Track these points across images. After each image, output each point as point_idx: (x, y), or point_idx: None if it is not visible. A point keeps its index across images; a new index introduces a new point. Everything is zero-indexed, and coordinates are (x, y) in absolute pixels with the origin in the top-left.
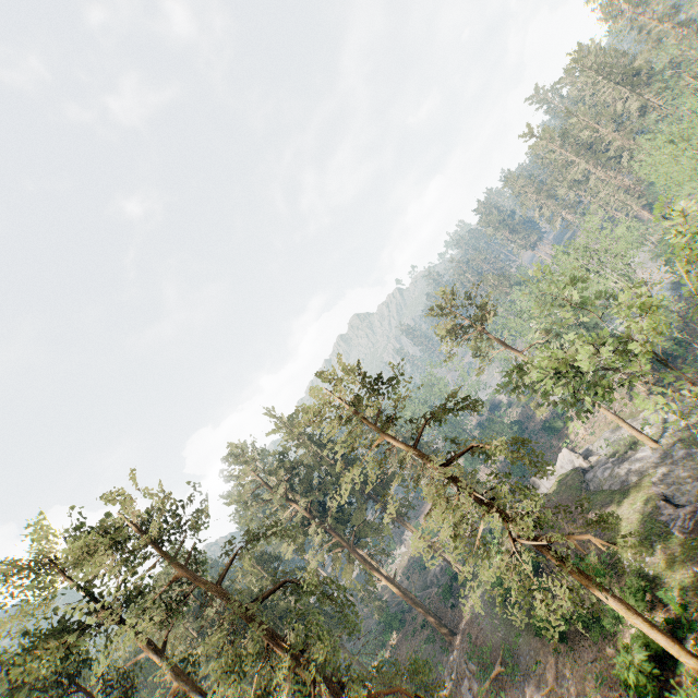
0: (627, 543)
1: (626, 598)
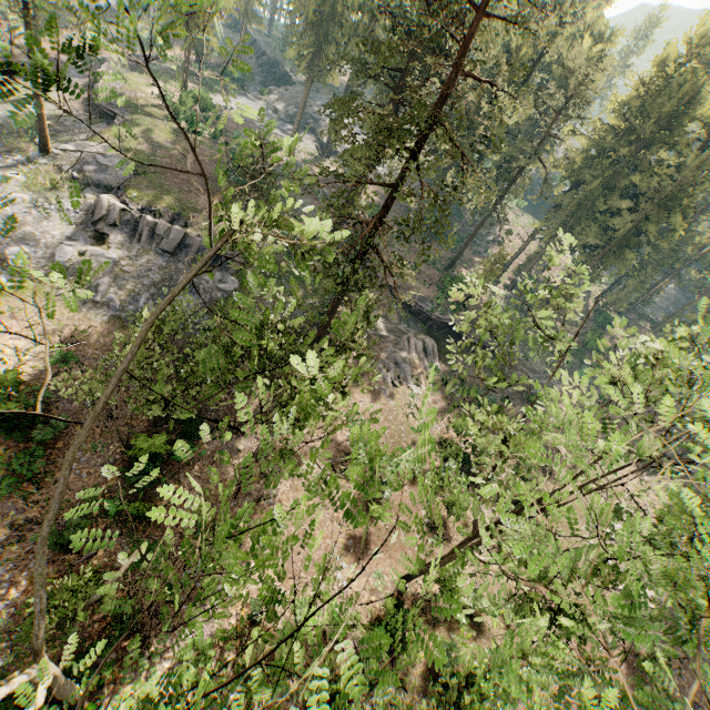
0: (161, 129)
1: (186, 102)
